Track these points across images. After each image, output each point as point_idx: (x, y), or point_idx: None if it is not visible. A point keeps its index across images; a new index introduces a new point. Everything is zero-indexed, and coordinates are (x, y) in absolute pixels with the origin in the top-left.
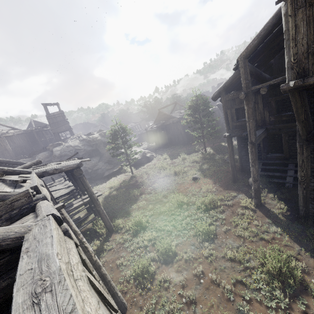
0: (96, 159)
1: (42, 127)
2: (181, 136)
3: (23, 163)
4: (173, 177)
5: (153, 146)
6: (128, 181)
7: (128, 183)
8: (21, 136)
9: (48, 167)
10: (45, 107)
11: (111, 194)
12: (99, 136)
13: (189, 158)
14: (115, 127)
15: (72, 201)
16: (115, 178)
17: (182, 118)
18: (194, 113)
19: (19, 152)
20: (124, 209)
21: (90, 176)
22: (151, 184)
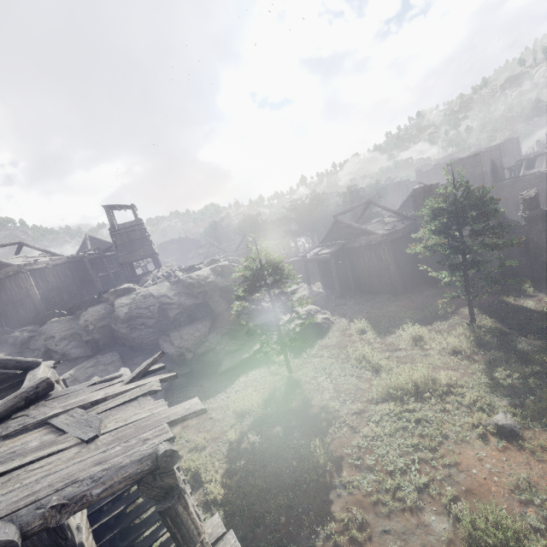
0: (205, 326)
1: (103, 250)
2: (387, 274)
3: (24, 363)
4: (418, 407)
5: (322, 293)
6: (283, 399)
7: (285, 408)
8: (62, 268)
9: (35, 475)
10: (110, 212)
11: (244, 441)
12: (211, 274)
13: (432, 336)
14: (254, 262)
15: (139, 509)
16: (246, 378)
17: (391, 235)
18: (446, 227)
19: (55, 301)
20: (298, 540)
21: (188, 369)
22: (356, 423)
